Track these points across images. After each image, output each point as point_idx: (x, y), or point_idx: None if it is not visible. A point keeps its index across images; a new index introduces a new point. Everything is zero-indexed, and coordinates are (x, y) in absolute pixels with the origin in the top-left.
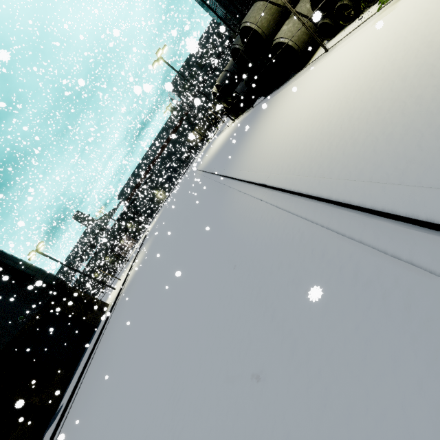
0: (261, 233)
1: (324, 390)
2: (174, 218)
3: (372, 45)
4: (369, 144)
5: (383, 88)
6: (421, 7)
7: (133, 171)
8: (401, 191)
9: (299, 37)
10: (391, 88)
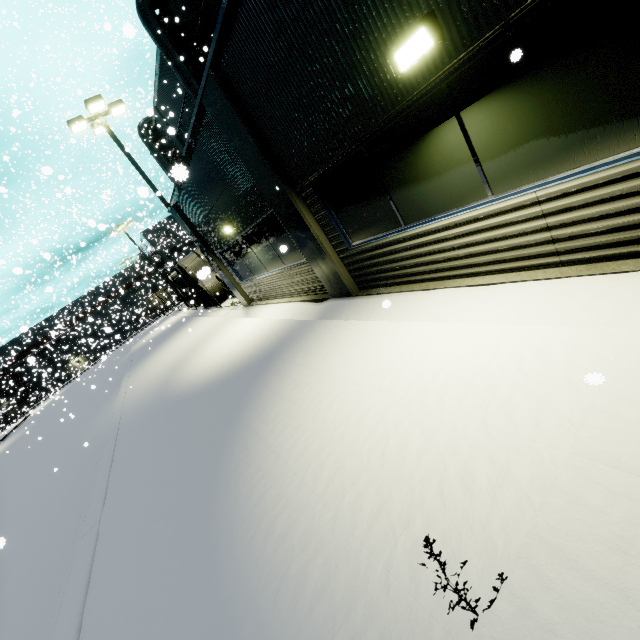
0: (95, 428)
1: (53, 485)
2: (70, 405)
3: (201, 332)
4: (140, 392)
5: (169, 365)
6: (210, 329)
7: (45, 319)
8: (118, 415)
9: (213, 288)
10: (168, 367)
